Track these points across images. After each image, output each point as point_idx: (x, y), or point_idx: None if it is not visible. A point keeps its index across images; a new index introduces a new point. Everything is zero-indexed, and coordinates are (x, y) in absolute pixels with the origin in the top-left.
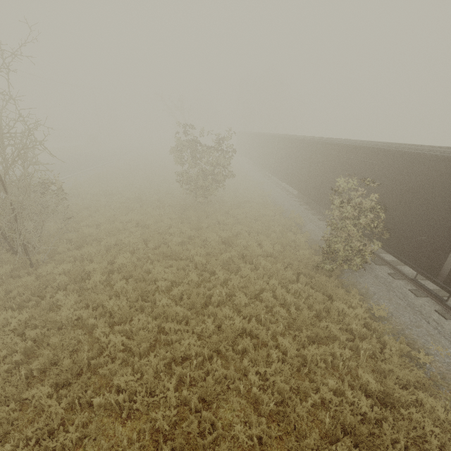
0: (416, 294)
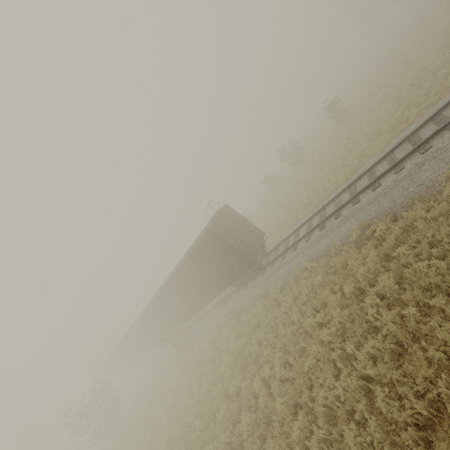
0: (202, 320)
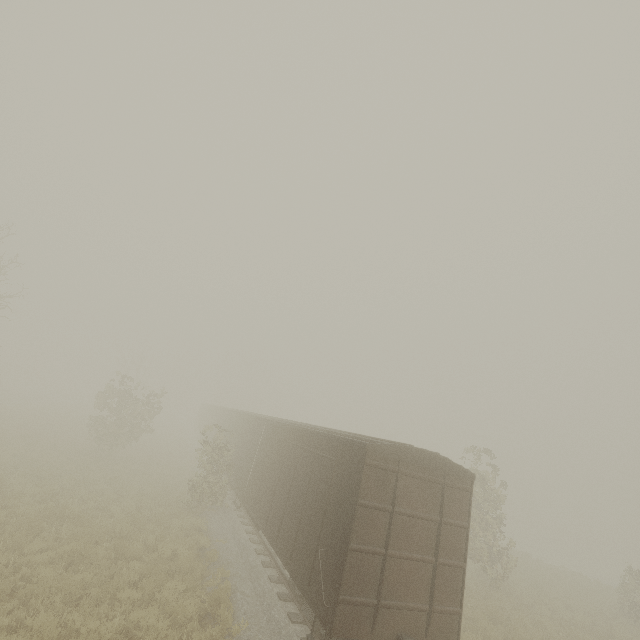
0: (242, 523)
